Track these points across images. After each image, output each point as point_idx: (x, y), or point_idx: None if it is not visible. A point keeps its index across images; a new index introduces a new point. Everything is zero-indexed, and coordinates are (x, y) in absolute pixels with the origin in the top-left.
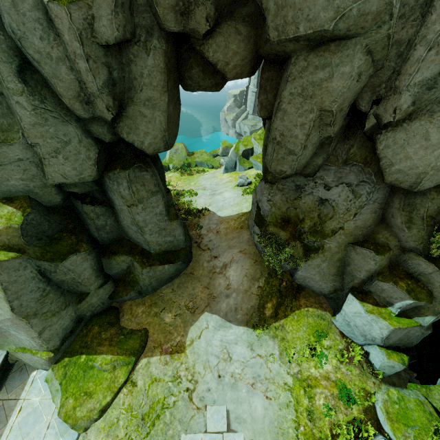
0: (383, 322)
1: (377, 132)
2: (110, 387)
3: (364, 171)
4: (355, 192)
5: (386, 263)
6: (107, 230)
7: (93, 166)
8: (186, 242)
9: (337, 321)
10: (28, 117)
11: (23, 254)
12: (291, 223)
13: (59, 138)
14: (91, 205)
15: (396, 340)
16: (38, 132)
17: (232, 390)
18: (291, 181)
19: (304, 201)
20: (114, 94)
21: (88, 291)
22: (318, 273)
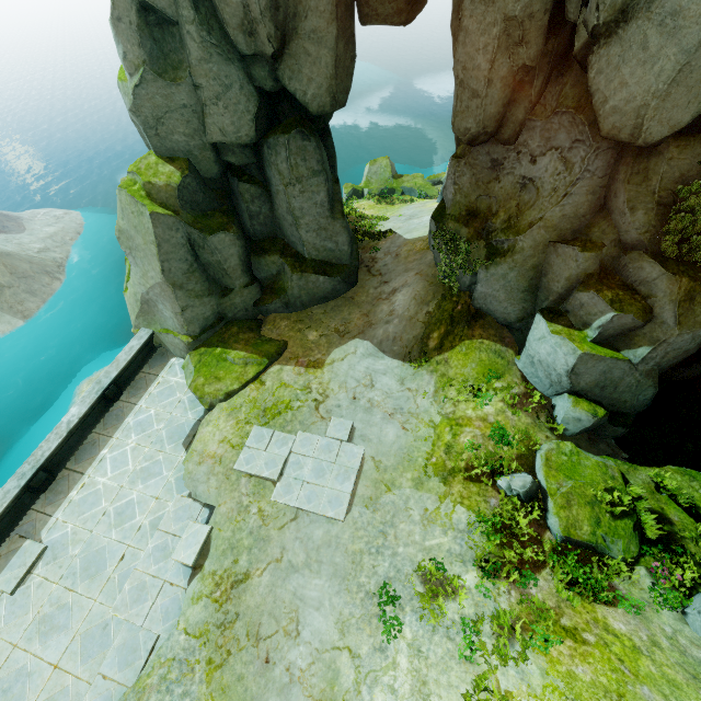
0: (569, 345)
1: (590, 52)
2: (239, 378)
3: (576, 122)
4: (566, 162)
5: (594, 268)
6: (261, 221)
7: (251, 123)
8: (352, 258)
9: (520, 361)
10: (196, 51)
11: (177, 215)
12: (480, 217)
13: (221, 80)
14: (247, 184)
15: (592, 384)
16: (203, 70)
17: (365, 413)
18: (485, 152)
19: (501, 186)
20: (277, 21)
21: (232, 287)
22: (503, 289)
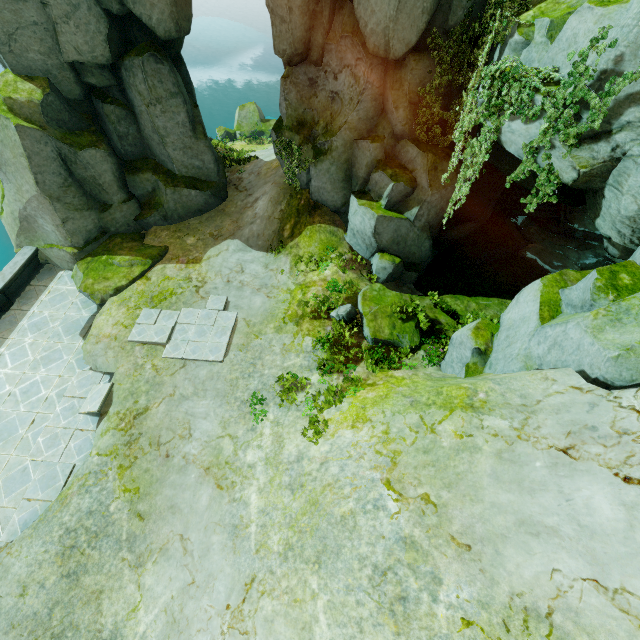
0: (370, 212)
1: None
2: (126, 276)
3: (355, 44)
4: (355, 77)
5: (381, 155)
6: (130, 142)
7: (104, 44)
8: (220, 176)
9: (347, 236)
10: None
11: (44, 130)
12: (307, 127)
13: None
14: (111, 105)
15: (390, 241)
16: None
17: (237, 291)
18: (303, 73)
19: (318, 100)
20: None
21: (111, 203)
22: (329, 181)
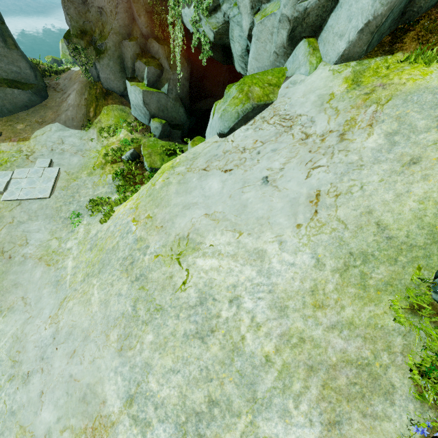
0: (138, 89)
1: None
2: None
3: None
4: None
5: (138, 50)
6: None
7: None
8: (38, 80)
9: (132, 111)
10: None
11: None
12: (88, 35)
13: None
14: None
15: (157, 109)
16: None
17: (59, 155)
18: None
19: (92, 14)
20: None
21: None
22: (111, 73)
